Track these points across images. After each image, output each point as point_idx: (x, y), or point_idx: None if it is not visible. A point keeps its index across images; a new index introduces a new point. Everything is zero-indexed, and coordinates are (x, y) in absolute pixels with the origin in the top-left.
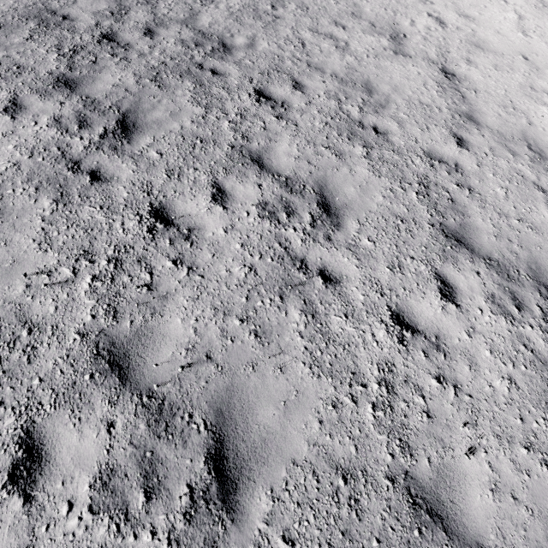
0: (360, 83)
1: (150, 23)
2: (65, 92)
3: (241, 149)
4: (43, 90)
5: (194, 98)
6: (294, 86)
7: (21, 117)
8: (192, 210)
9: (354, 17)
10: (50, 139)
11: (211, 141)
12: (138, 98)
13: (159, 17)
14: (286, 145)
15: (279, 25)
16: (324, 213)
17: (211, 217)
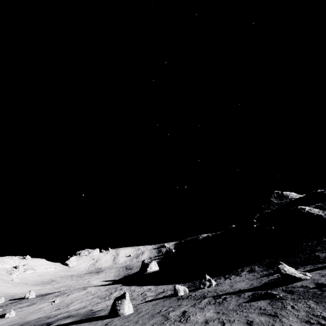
0: None
1: None
2: None
3: None
4: None
5: None
6: None
7: None
8: None
9: None
10: None
11: None
12: None
13: None
14: None
15: None
16: None
17: None
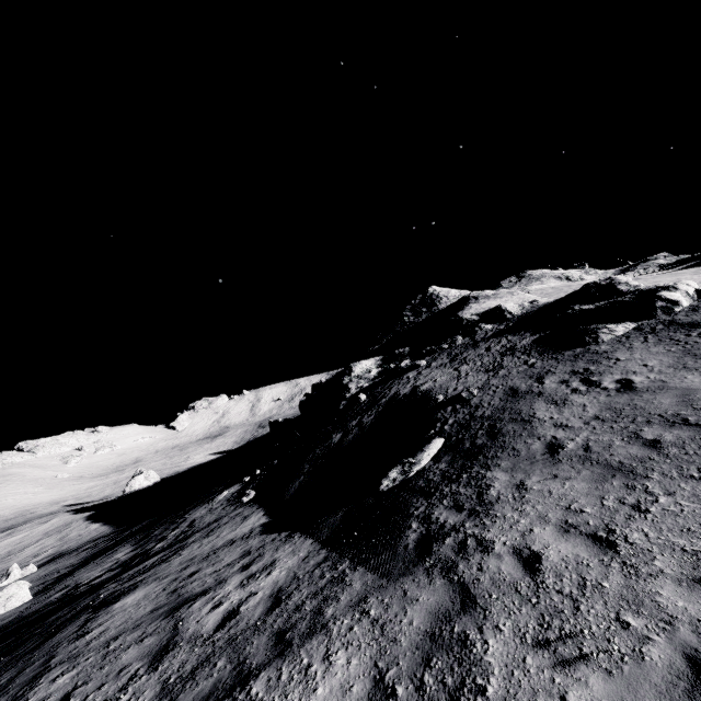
0: None
1: None
2: None
3: None
4: None
5: None
6: None
7: None
8: None
9: None
10: None
11: None
12: None
13: None
14: None
15: None
16: None
17: None
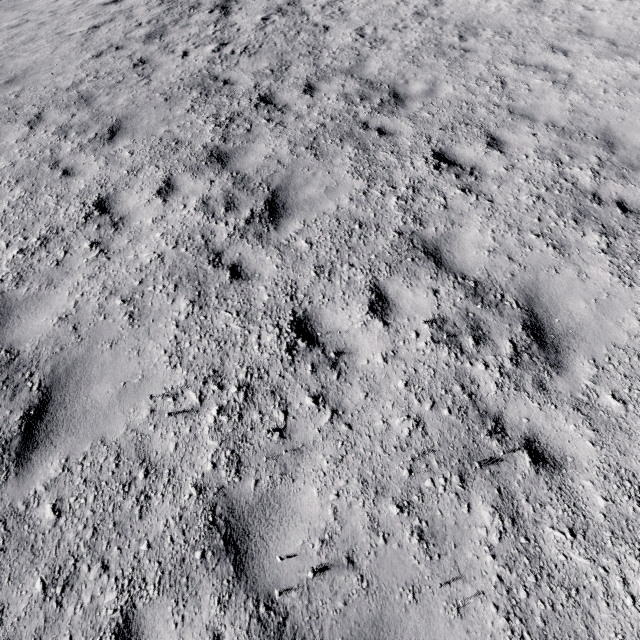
0: (594, 133)
1: (311, 78)
2: (216, 169)
3: (412, 237)
4: (196, 167)
5: (355, 168)
6: (488, 143)
7: (172, 200)
8: (342, 323)
9: (581, 36)
10: (195, 226)
11: (372, 226)
12: (290, 171)
13: (321, 69)
14: (475, 232)
15: (469, 60)
16: (535, 343)
17: (367, 337)
